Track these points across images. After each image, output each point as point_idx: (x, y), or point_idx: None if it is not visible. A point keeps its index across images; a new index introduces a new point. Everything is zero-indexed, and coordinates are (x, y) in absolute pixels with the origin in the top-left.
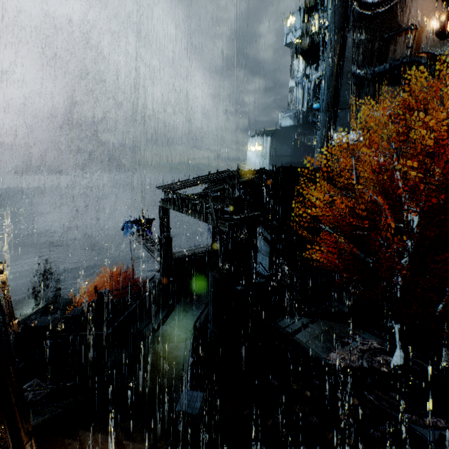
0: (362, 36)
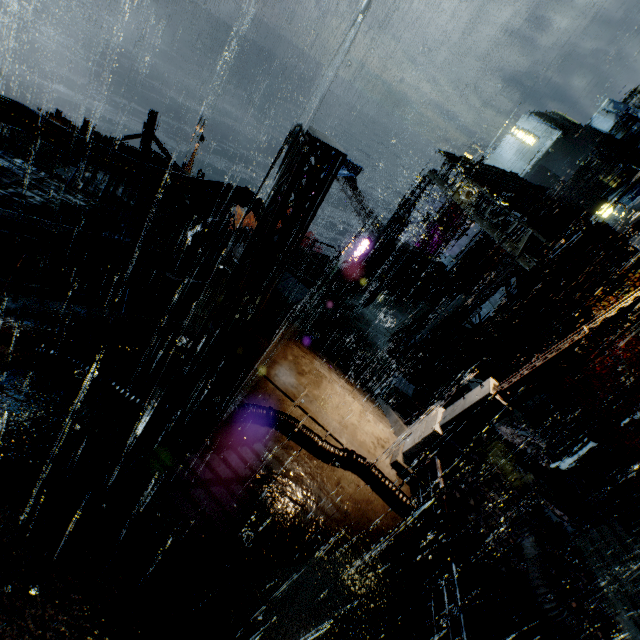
0: None
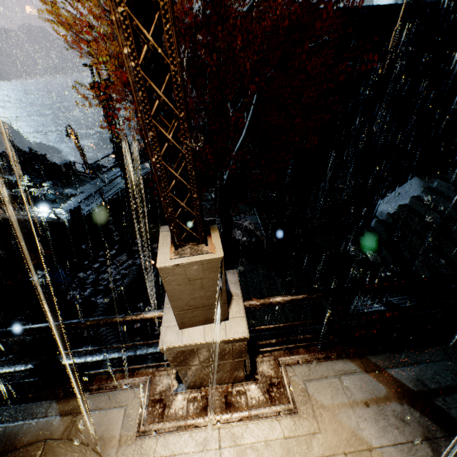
0: None
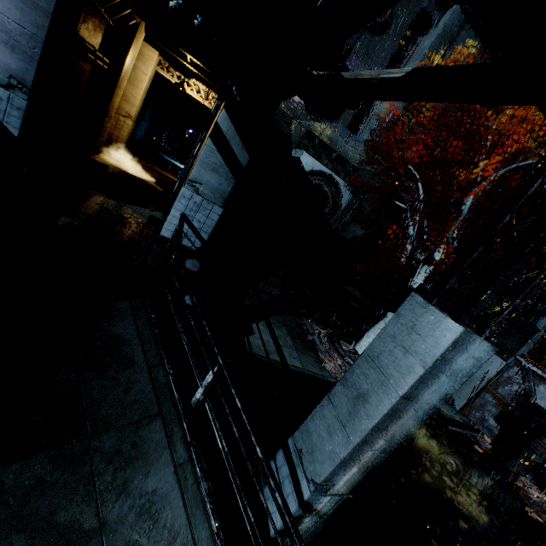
0: None
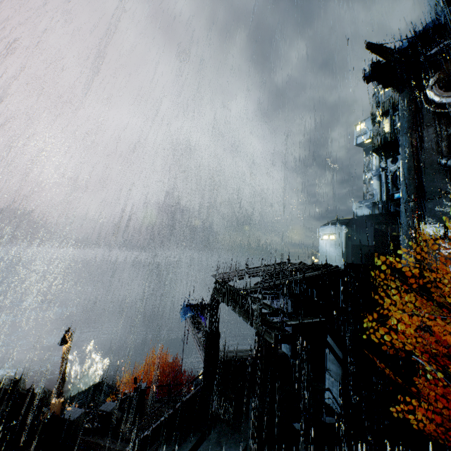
0: (442, 130)
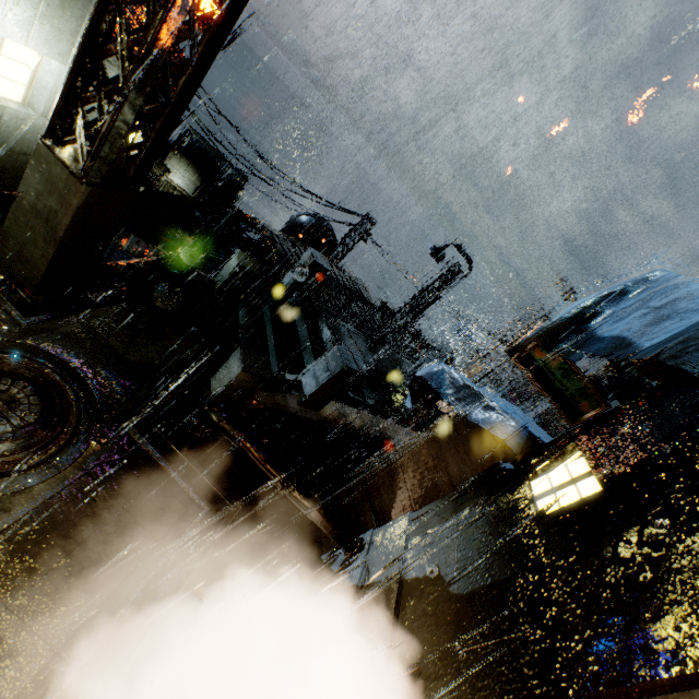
0: None
